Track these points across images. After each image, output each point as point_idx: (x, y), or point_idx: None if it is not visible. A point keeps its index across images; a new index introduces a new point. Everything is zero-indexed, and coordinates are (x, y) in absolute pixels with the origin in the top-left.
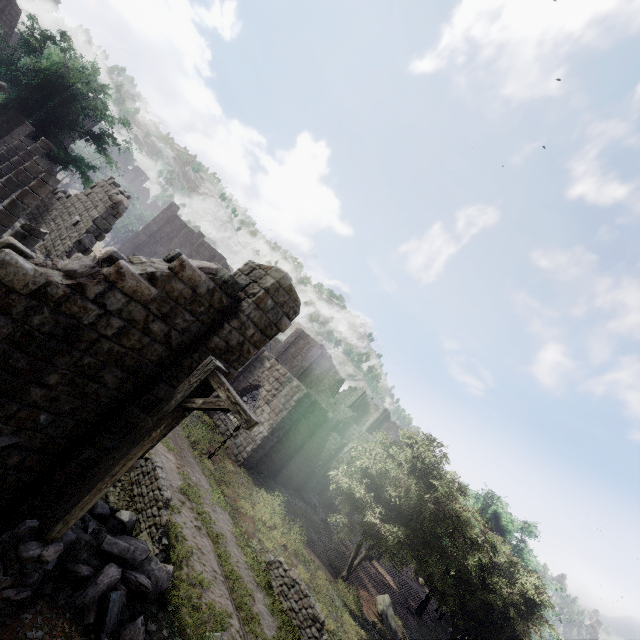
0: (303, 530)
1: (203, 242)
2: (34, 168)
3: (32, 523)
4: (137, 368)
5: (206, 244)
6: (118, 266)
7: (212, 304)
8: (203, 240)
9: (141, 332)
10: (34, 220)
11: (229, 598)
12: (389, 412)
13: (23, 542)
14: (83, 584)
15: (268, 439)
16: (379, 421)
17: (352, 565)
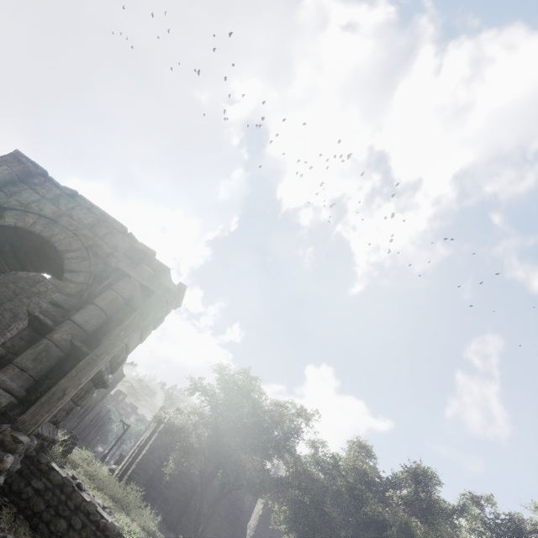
0: (158, 515)
1: None
2: None
3: None
4: (1, 300)
5: None
6: None
7: (35, 280)
8: None
9: (5, 287)
10: None
11: None
12: None
13: None
14: None
15: (148, 458)
16: None
17: (197, 525)
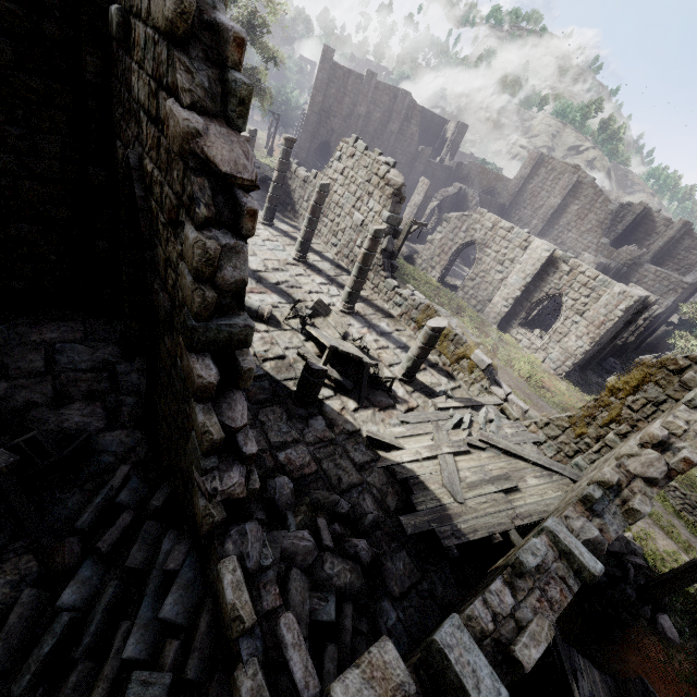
0: None
1: (376, 84)
2: (322, 198)
3: (633, 594)
4: None
5: (380, 85)
6: (691, 464)
7: None
8: (375, 81)
9: None
10: (297, 214)
11: (666, 537)
12: (691, 224)
13: (639, 608)
14: (623, 582)
15: (589, 351)
16: (674, 241)
17: None
